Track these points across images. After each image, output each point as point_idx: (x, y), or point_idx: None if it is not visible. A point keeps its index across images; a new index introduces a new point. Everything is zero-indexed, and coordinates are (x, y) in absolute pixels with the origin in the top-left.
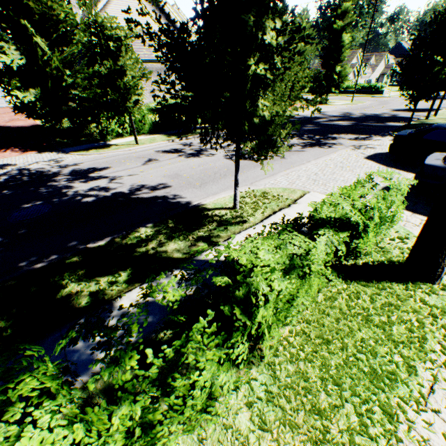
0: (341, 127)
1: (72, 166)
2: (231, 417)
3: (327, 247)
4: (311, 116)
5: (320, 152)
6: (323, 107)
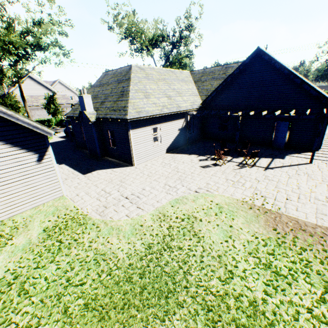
0: None
1: None
2: None
3: None
4: None
5: None
6: None
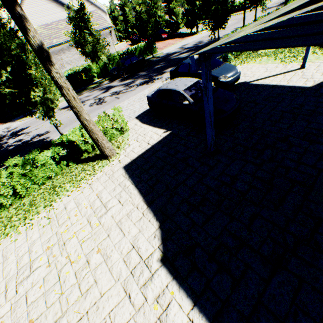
0: (179, 60)
1: (13, 130)
2: (11, 210)
3: (53, 153)
4: (172, 52)
5: (142, 89)
6: (190, 39)
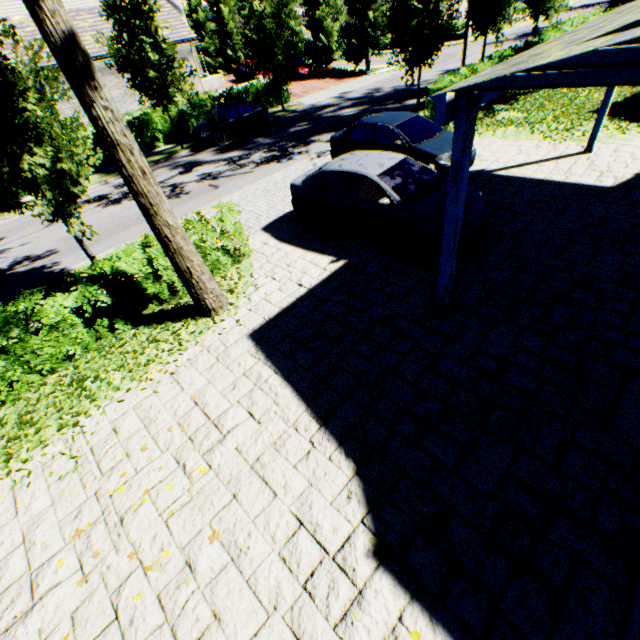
0: (340, 120)
1: None
2: None
3: (79, 301)
4: (322, 105)
5: (269, 171)
6: (355, 83)
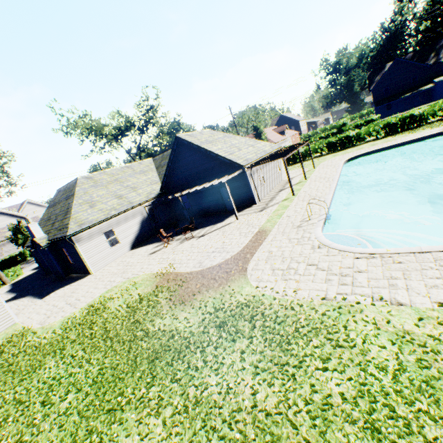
0: None
1: None
2: None
3: None
4: None
5: None
6: None
